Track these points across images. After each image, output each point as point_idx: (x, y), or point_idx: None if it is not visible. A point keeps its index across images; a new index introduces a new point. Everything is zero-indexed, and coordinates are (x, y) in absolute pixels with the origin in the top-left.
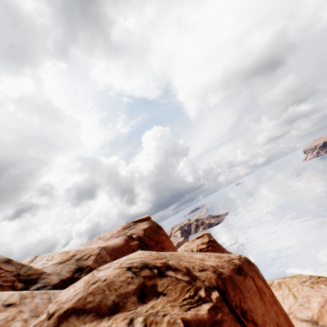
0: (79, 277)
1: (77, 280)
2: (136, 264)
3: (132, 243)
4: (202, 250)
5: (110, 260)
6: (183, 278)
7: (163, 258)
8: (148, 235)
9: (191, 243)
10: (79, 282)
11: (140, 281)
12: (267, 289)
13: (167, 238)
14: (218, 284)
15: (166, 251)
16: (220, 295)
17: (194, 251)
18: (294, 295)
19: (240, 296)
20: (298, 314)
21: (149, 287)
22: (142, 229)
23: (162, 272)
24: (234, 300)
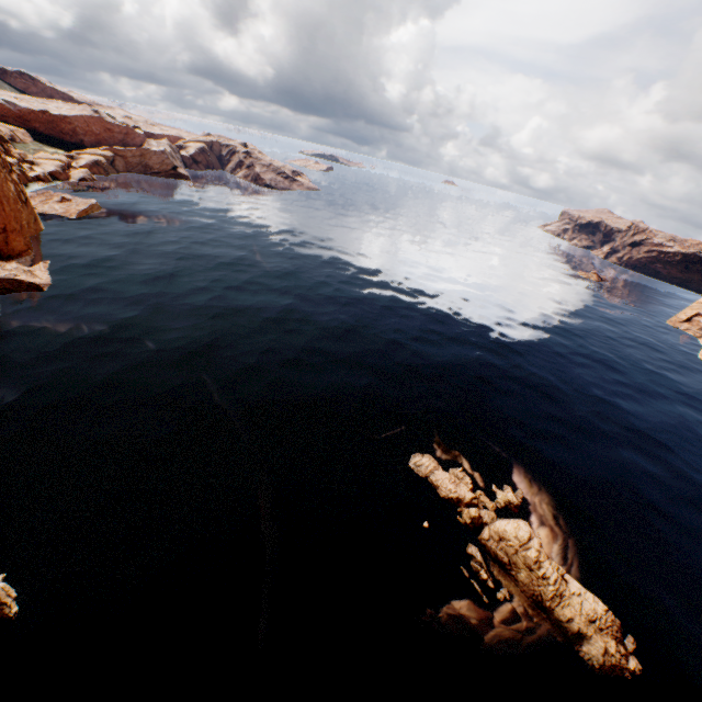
0: None
1: None
2: None
3: None
4: None
5: None
6: None
7: None
8: None
9: None
10: None
11: None
12: None
13: None
14: None
15: None
16: None
17: None
18: None
19: None
20: None
21: None
22: None
23: None
24: None
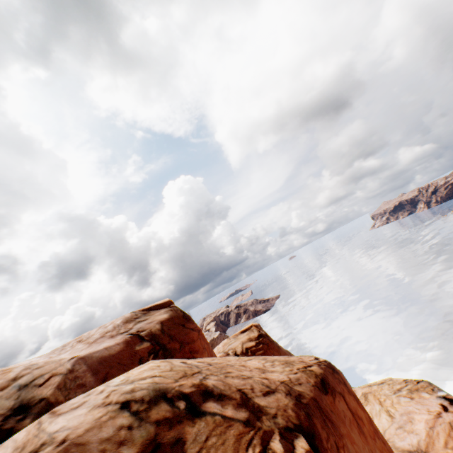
0: (16, 427)
1: (9, 436)
2: (142, 394)
3: (138, 347)
4: (250, 349)
5: (92, 382)
6: (236, 414)
7: (196, 373)
8: (169, 332)
9: (234, 340)
10: (1, 448)
11: (148, 435)
12: (362, 412)
13: (200, 334)
14: (301, 419)
15: (198, 357)
16: (308, 444)
17: (238, 352)
18: (388, 412)
19: (335, 435)
20: (398, 442)
21: (168, 448)
22: (159, 322)
23: (196, 406)
24: (329, 447)
